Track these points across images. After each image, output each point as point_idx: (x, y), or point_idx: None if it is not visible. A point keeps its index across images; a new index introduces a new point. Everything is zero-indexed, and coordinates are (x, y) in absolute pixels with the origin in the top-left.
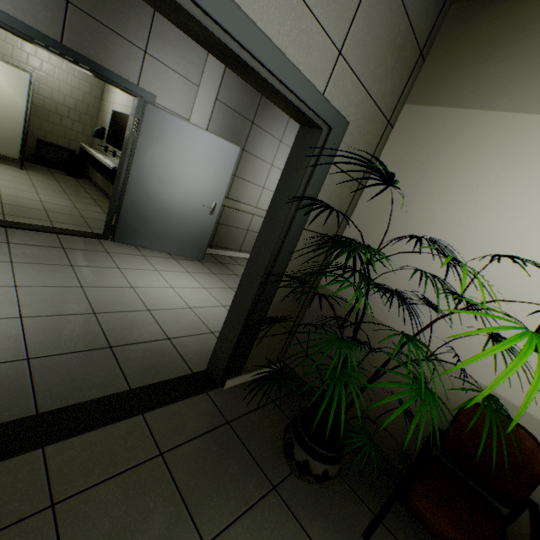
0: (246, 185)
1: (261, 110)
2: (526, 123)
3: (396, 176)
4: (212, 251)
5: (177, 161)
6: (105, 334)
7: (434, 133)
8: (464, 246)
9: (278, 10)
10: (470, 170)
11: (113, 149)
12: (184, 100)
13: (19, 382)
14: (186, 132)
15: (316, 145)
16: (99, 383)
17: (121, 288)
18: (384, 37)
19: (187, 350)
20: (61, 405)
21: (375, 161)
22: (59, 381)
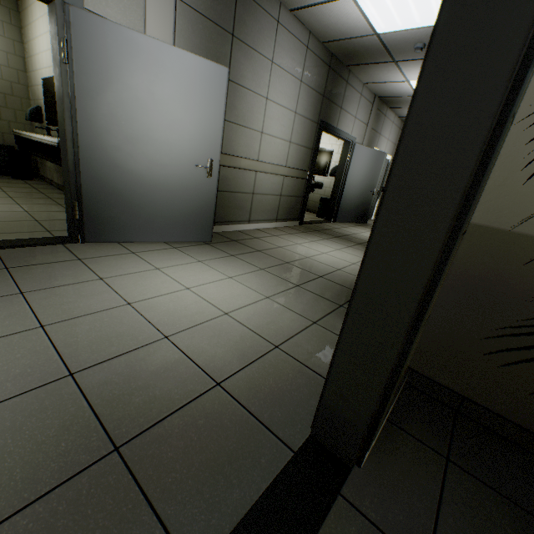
0: (241, 132)
1: (240, 15)
2: None
3: None
4: (217, 228)
5: (144, 103)
6: (98, 418)
7: None
8: None
9: None
10: None
11: (57, 130)
12: (128, 2)
13: None
14: (145, 51)
15: None
16: None
17: (111, 309)
18: None
19: (257, 398)
20: None
21: None
22: None
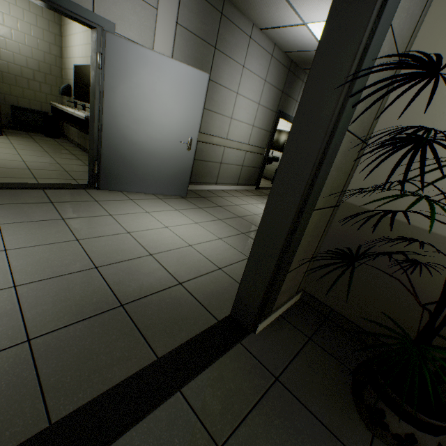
0: (215, 117)
1: (222, 33)
2: None
3: None
4: (191, 187)
5: (148, 97)
6: (112, 290)
7: None
8: None
9: None
10: None
11: (81, 104)
12: (144, 27)
13: (20, 377)
14: (152, 62)
15: None
16: (118, 357)
17: (118, 235)
18: None
19: (203, 294)
20: (78, 401)
21: (418, 28)
22: (71, 365)
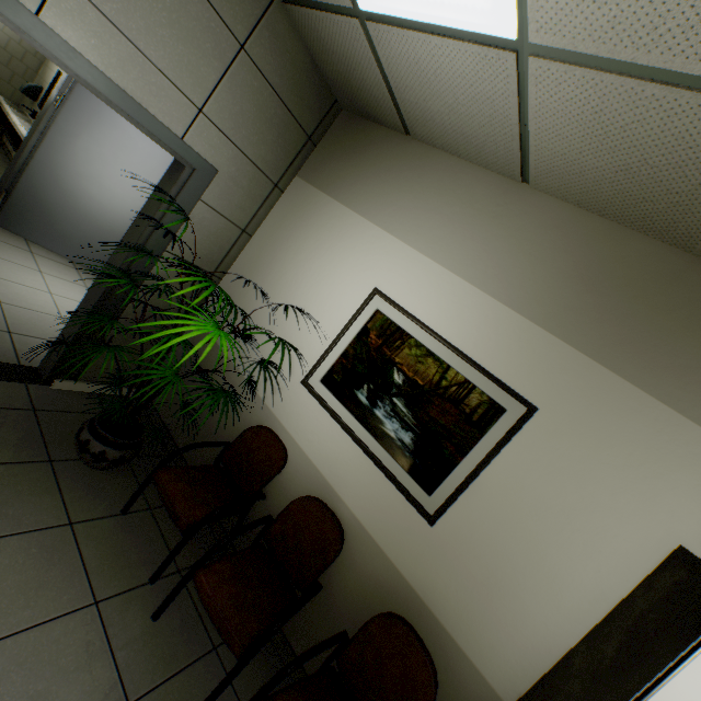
0: None
1: None
2: (350, 218)
3: (274, 234)
4: None
5: (106, 158)
6: None
7: (305, 207)
8: (294, 302)
9: (123, 62)
10: (315, 243)
11: None
12: None
13: None
14: (126, 130)
15: (179, 178)
16: None
17: None
18: (257, 113)
19: (28, 348)
20: None
21: (264, 217)
22: None
